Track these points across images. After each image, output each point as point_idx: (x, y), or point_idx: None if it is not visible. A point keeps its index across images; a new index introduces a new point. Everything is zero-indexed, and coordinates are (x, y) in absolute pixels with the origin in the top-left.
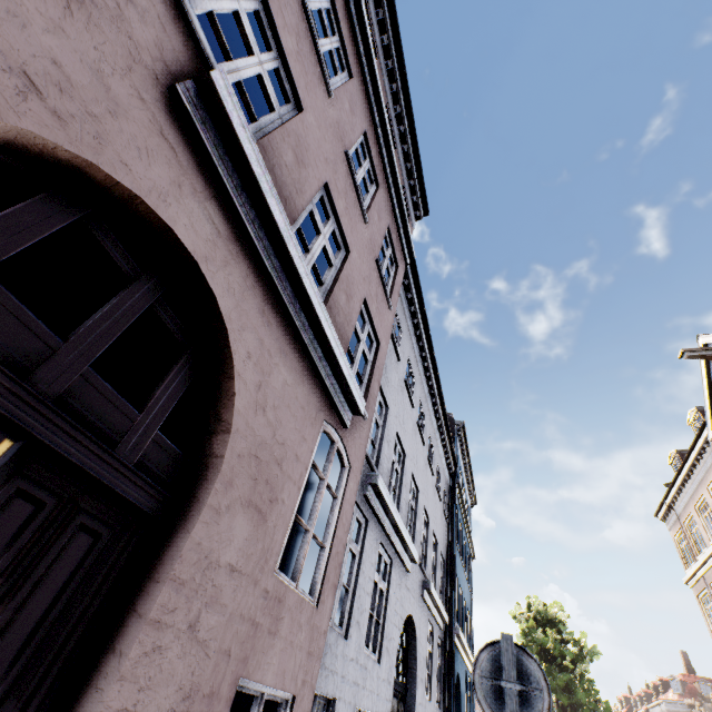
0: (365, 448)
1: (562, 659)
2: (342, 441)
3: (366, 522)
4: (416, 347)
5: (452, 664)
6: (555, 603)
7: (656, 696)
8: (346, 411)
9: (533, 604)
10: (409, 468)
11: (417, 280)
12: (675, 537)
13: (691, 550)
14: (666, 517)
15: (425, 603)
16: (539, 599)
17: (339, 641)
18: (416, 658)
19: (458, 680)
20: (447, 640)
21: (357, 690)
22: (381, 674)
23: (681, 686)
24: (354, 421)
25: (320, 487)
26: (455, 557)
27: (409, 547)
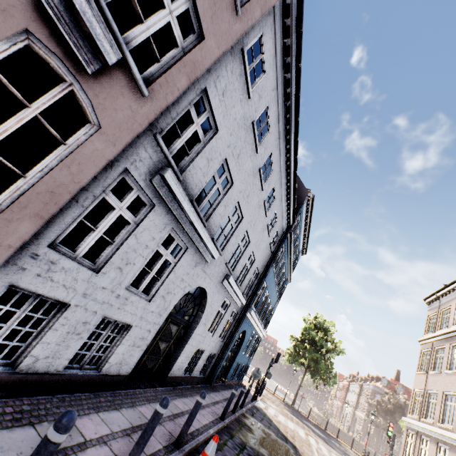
0: (140, 128)
1: (321, 347)
2: (82, 88)
3: (154, 206)
4: (282, 105)
5: (239, 325)
6: (331, 322)
7: (370, 382)
8: (85, 49)
9: (318, 318)
10: (236, 197)
11: (300, 25)
12: (429, 316)
13: (435, 326)
14: (431, 303)
15: (225, 287)
16: (323, 316)
17: (83, 271)
18: (203, 312)
19: (245, 334)
20: (242, 313)
21: (110, 308)
22: (149, 308)
23: (386, 383)
24: (118, 83)
25: (20, 113)
26: (267, 274)
27: (207, 245)
